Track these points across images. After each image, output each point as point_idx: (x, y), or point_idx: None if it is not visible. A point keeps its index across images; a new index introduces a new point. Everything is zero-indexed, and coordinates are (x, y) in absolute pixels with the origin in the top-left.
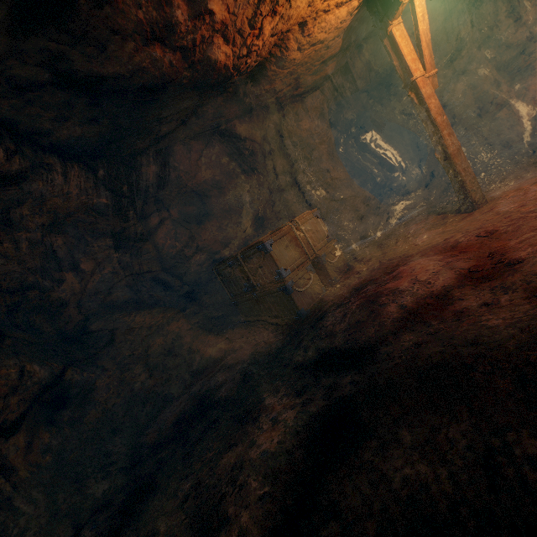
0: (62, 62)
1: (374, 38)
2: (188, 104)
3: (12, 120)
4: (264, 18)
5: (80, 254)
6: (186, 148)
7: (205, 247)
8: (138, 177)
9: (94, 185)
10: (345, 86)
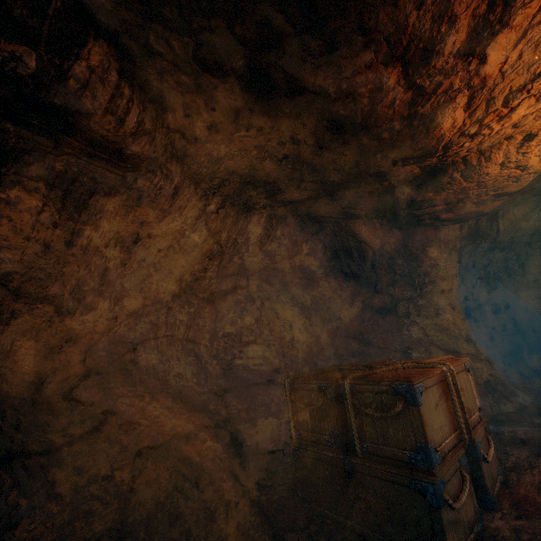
0: (271, 50)
1: (537, 198)
2: (339, 178)
3: (166, 102)
4: (527, 98)
5: (132, 285)
6: (299, 225)
7: (268, 340)
8: (241, 231)
9: (196, 216)
10: (485, 232)
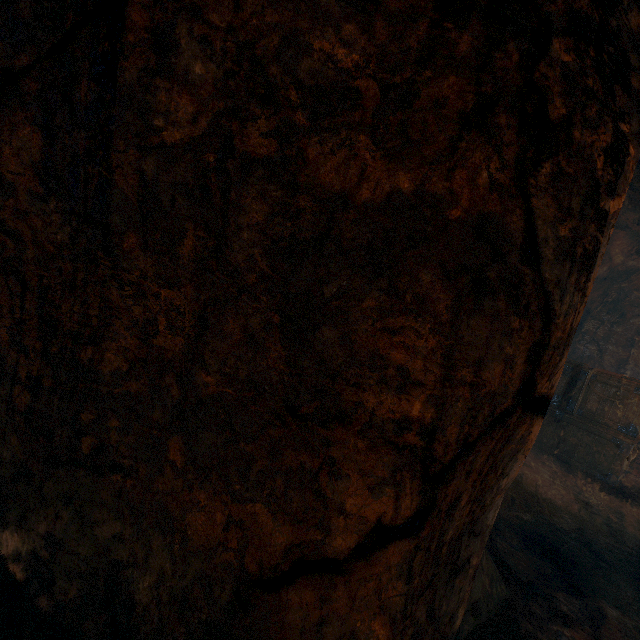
0: None
1: None
2: None
3: None
4: None
5: None
6: None
7: None
8: None
9: None
10: None
